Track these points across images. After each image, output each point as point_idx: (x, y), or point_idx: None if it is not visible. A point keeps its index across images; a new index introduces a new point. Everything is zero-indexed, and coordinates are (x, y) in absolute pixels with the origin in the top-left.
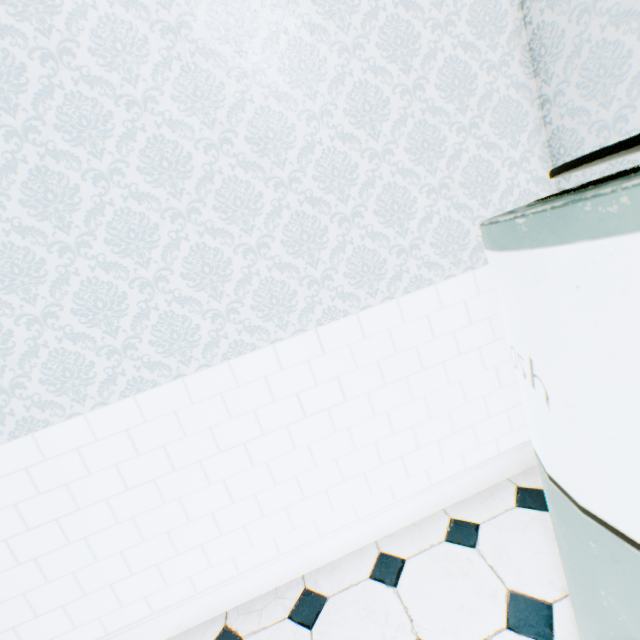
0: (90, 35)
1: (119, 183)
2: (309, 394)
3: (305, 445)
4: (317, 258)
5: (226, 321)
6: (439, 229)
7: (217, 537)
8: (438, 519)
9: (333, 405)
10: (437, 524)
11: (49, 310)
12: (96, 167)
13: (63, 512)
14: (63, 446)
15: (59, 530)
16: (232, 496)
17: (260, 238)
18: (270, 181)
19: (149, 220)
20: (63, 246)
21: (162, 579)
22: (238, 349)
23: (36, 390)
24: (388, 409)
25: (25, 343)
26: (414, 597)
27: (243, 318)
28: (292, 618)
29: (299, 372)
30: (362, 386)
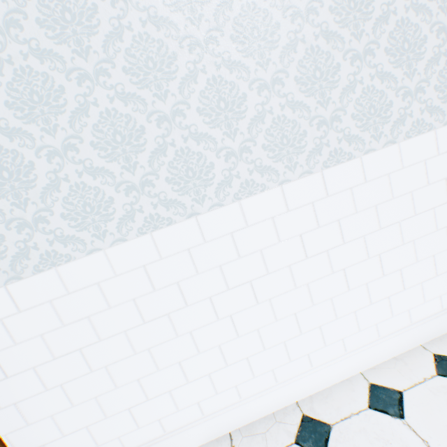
0: None
1: (137, 5)
2: (311, 236)
3: (304, 285)
4: (327, 98)
5: (238, 160)
6: (444, 72)
7: (223, 368)
8: (420, 354)
9: (332, 247)
10: (421, 359)
11: (68, 142)
12: None
13: (85, 343)
14: (84, 281)
15: (82, 359)
16: (237, 331)
17: (274, 74)
18: (287, 11)
19: (167, 48)
20: (81, 73)
21: (173, 404)
22: (248, 189)
23: (58, 225)
24: (380, 252)
25: (46, 176)
26: (430, 430)
27: (254, 158)
28: (300, 444)
29: (303, 214)
30: (359, 229)
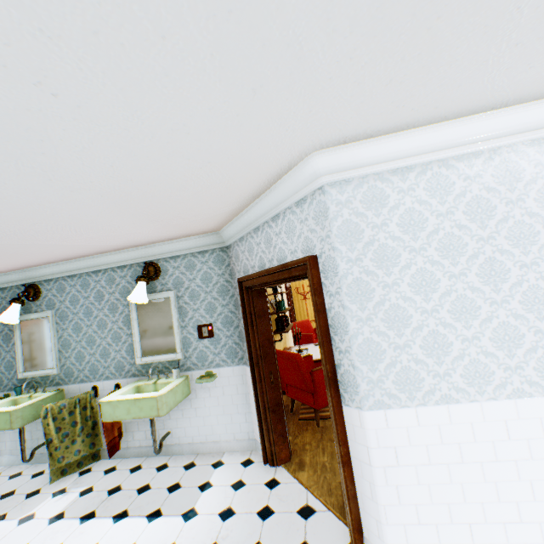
0: (534, 191)
1: (533, 270)
2: None
3: None
4: None
5: None
6: None
7: None
8: None
9: None
10: None
11: (474, 335)
12: (521, 260)
13: (451, 460)
14: (462, 418)
15: (445, 471)
16: None
17: None
18: None
19: None
20: (491, 300)
21: (504, 535)
22: None
23: (455, 379)
24: None
25: (456, 350)
26: None
27: None
28: None
29: None
30: None
